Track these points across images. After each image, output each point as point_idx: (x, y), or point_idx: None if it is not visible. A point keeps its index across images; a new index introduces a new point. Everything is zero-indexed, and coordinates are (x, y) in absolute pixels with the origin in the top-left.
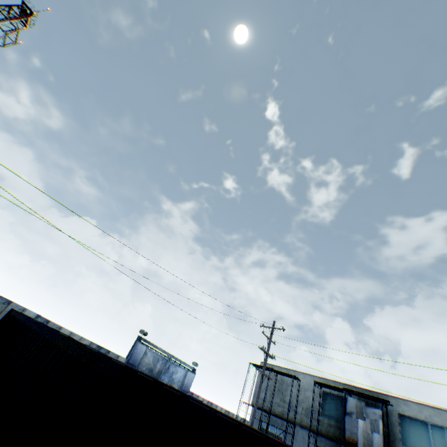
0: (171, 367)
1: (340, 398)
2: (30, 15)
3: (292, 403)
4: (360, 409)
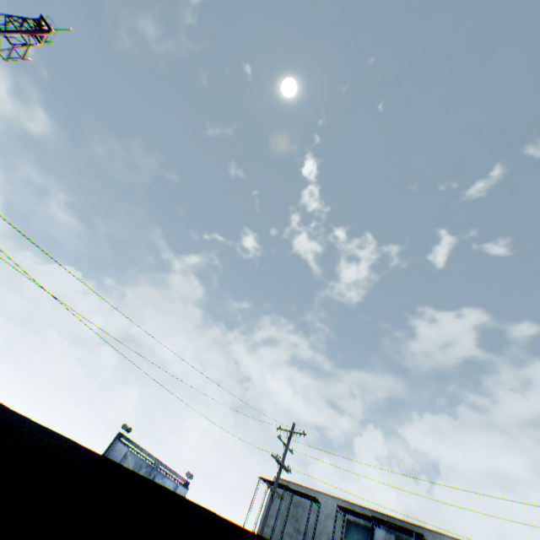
0: (157, 478)
1: (367, 529)
2: (47, 31)
3: (309, 534)
4: None
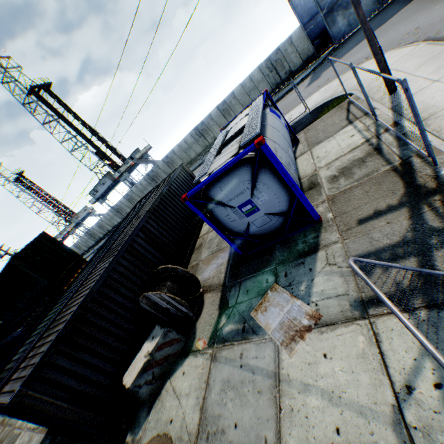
0: None
1: None
2: None
3: None
4: None
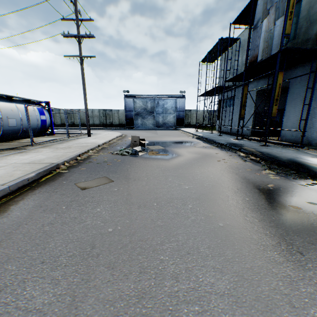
0: (160, 102)
1: None
2: None
3: (238, 70)
4: (266, 5)
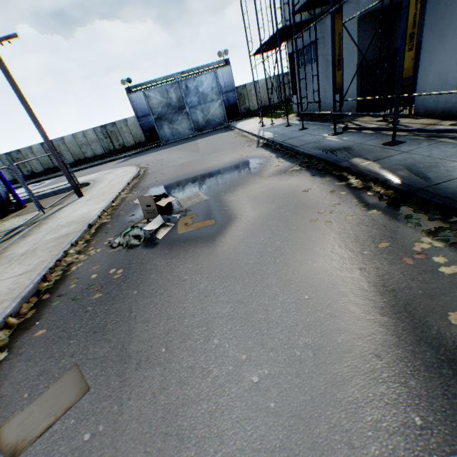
0: (190, 85)
1: None
2: None
3: None
4: None
